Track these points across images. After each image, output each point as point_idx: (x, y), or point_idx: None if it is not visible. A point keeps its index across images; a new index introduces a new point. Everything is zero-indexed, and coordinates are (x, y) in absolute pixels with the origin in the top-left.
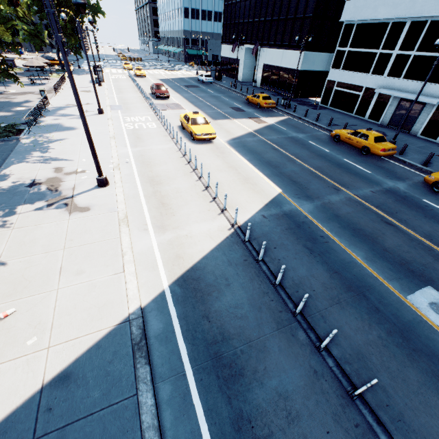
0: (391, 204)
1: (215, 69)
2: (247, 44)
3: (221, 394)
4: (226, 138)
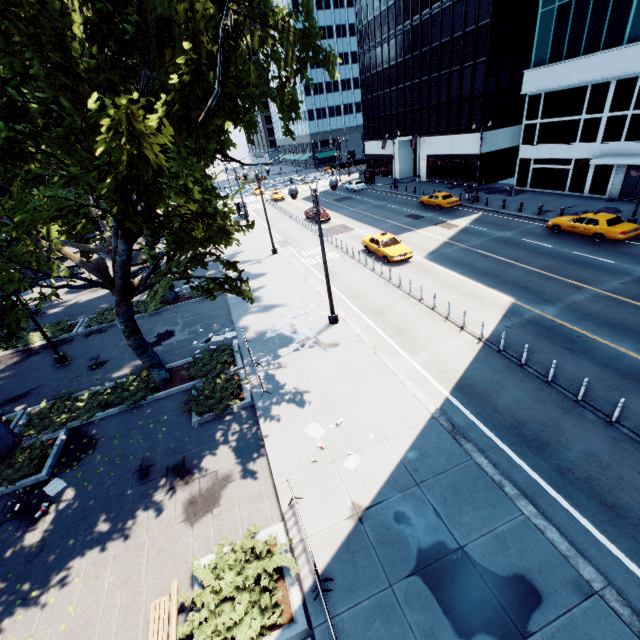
0: None
1: (363, 172)
2: (401, 137)
3: (537, 457)
4: (422, 254)
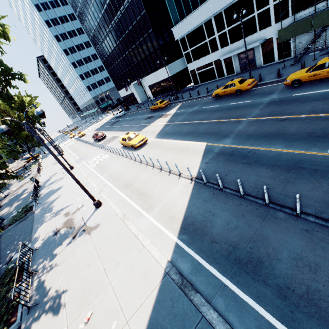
0: (276, 109)
1: (122, 106)
2: (133, 82)
3: (257, 283)
4: (153, 136)
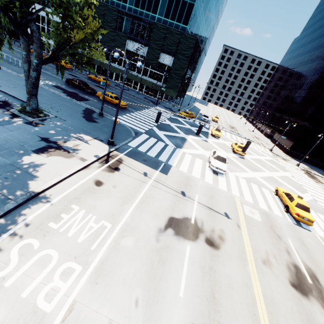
0: None
1: None
2: None
3: None
4: None
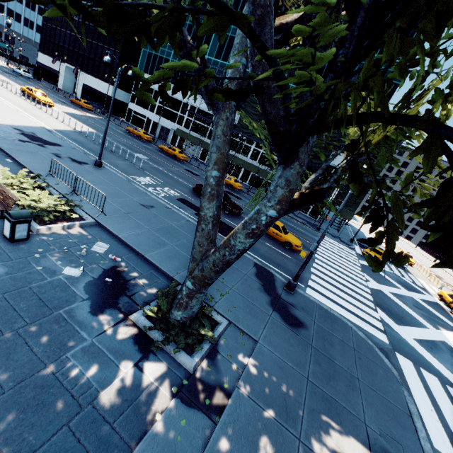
0: (142, 147)
1: (33, 69)
2: (68, 64)
3: (78, 143)
4: (61, 110)
